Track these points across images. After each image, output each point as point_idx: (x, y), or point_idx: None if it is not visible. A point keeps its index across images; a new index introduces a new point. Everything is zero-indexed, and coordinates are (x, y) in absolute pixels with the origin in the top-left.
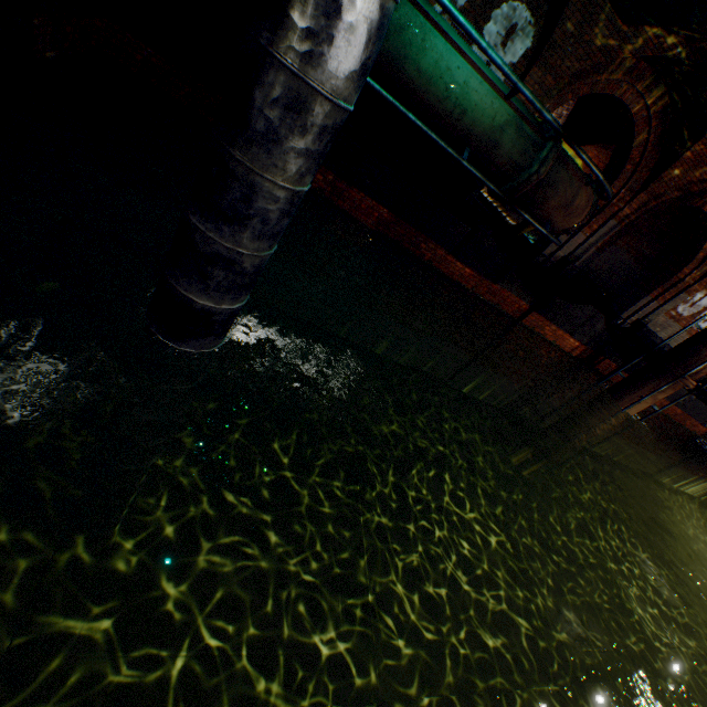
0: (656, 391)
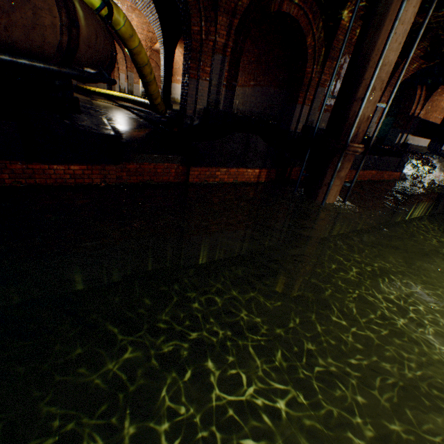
0: (336, 171)
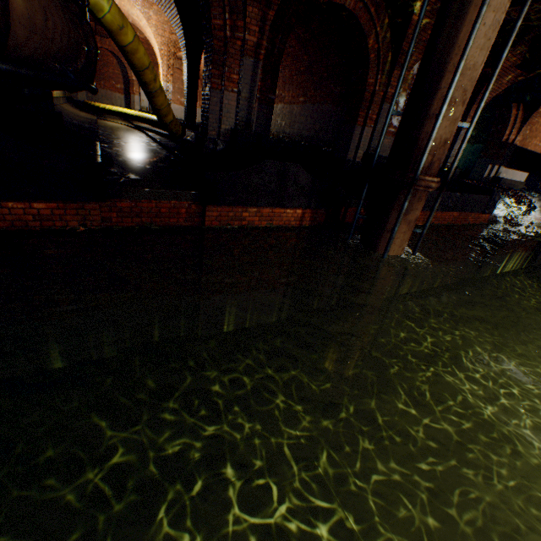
0: (401, 214)
